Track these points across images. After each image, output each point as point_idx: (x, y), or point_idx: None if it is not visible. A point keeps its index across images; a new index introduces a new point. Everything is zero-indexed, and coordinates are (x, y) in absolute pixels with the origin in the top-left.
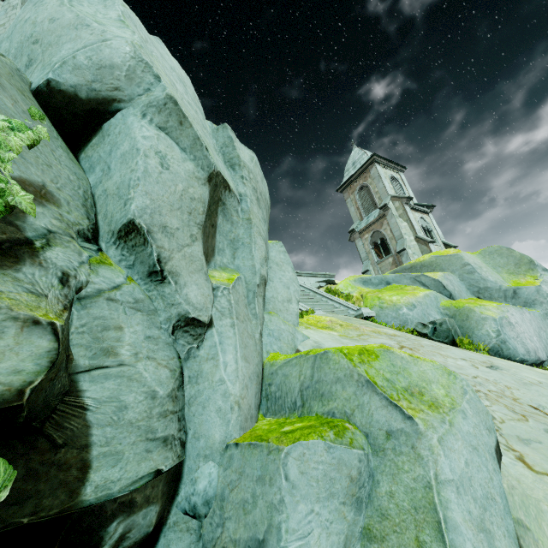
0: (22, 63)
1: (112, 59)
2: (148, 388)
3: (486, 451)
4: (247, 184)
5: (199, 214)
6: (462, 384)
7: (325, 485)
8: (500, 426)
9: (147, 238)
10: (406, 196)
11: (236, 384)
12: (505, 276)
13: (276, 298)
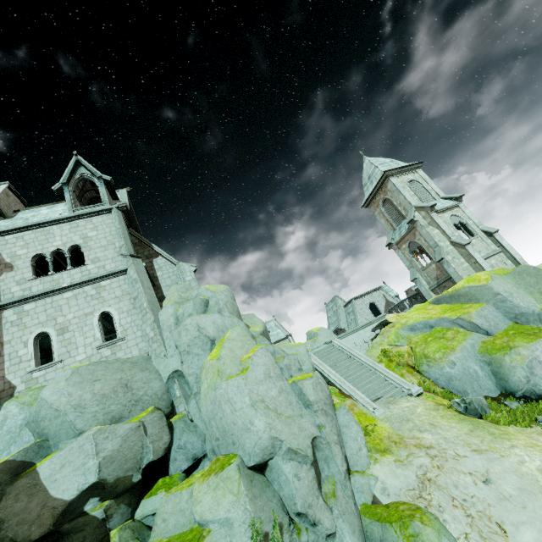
0: (230, 442)
1: (265, 444)
2: None
3: None
4: (318, 415)
5: (315, 484)
6: None
7: None
8: None
9: (307, 515)
10: (429, 206)
11: None
12: (537, 297)
13: (353, 453)
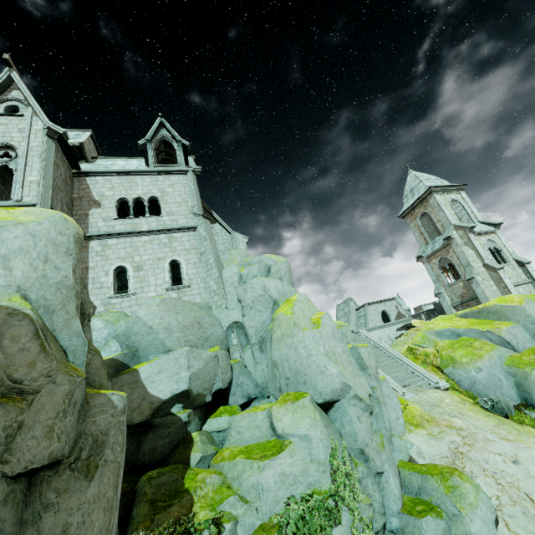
0: (301, 381)
1: (336, 387)
2: (378, 501)
3: (489, 522)
4: (372, 378)
5: (371, 430)
6: (481, 496)
7: (435, 531)
8: (502, 508)
9: (364, 452)
10: (468, 226)
11: (396, 490)
12: None
13: (392, 420)
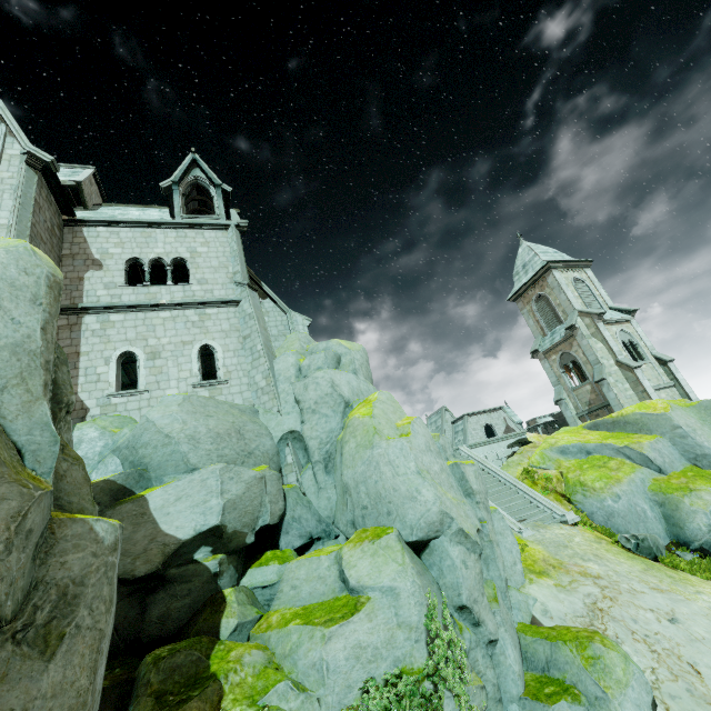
0: (384, 511)
1: (433, 518)
2: (492, 682)
3: (645, 706)
4: (480, 507)
5: (481, 579)
6: (633, 668)
7: None
8: (660, 685)
9: (472, 611)
10: (597, 313)
11: (517, 665)
12: None
13: (507, 566)
